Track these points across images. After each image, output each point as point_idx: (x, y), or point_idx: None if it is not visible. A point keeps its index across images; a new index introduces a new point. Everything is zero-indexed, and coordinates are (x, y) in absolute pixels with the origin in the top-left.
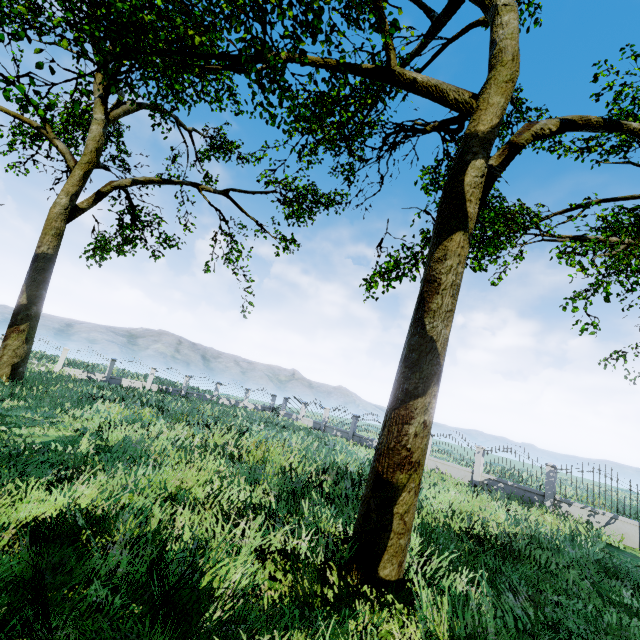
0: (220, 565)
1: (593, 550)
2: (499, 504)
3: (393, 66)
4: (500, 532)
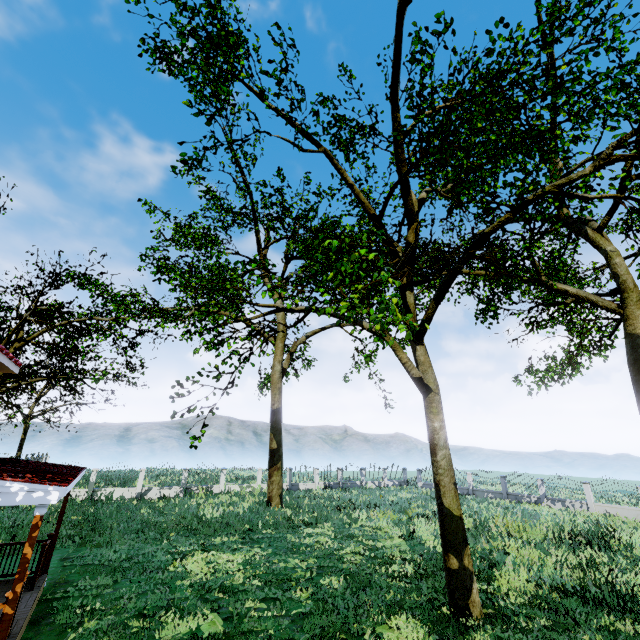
0: (634, 589)
1: None
2: None
3: (543, 279)
4: None
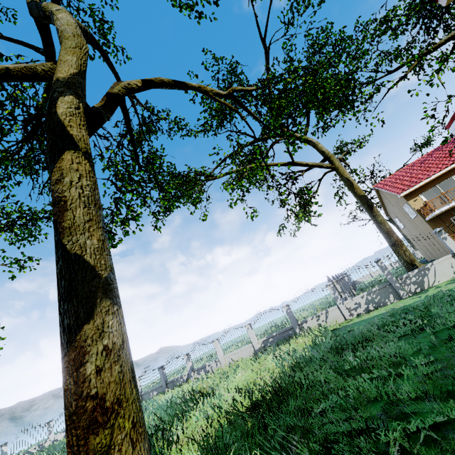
0: None
1: (326, 342)
2: (269, 357)
3: None
4: (272, 382)
